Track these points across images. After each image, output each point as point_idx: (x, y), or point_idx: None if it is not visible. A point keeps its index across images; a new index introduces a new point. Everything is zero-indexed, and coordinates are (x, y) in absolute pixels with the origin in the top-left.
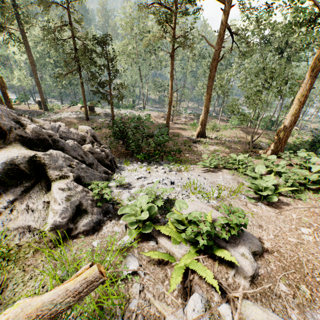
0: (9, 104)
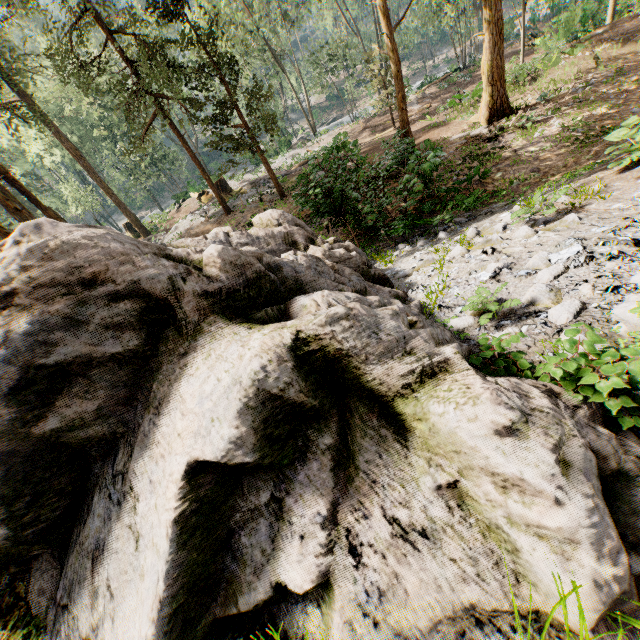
0: None
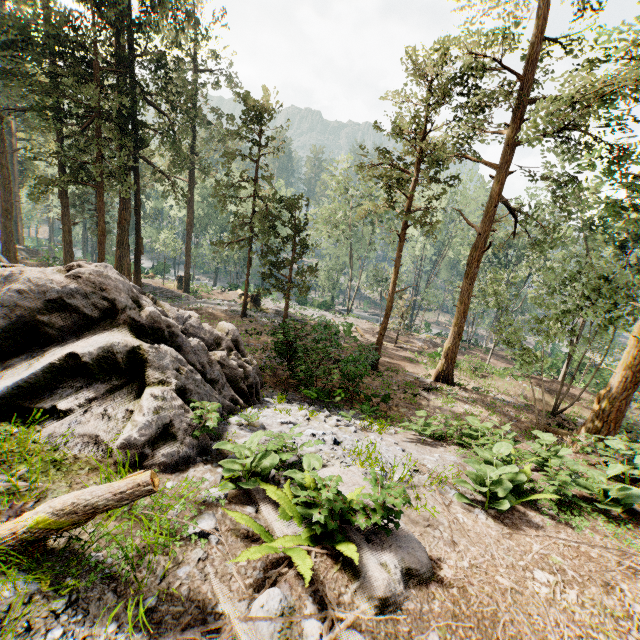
0: (138, 276)
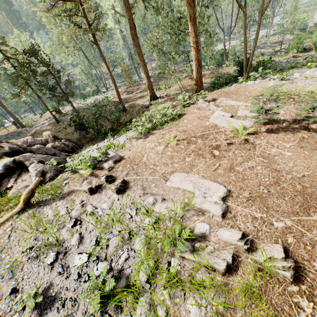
0: None
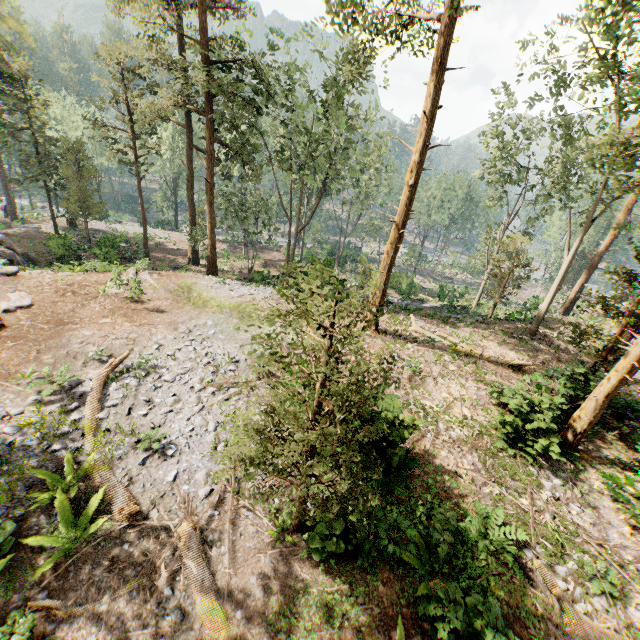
0: None
